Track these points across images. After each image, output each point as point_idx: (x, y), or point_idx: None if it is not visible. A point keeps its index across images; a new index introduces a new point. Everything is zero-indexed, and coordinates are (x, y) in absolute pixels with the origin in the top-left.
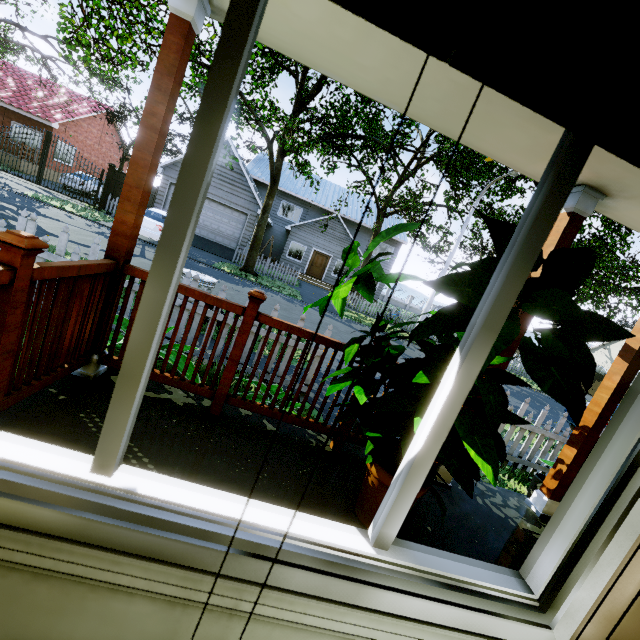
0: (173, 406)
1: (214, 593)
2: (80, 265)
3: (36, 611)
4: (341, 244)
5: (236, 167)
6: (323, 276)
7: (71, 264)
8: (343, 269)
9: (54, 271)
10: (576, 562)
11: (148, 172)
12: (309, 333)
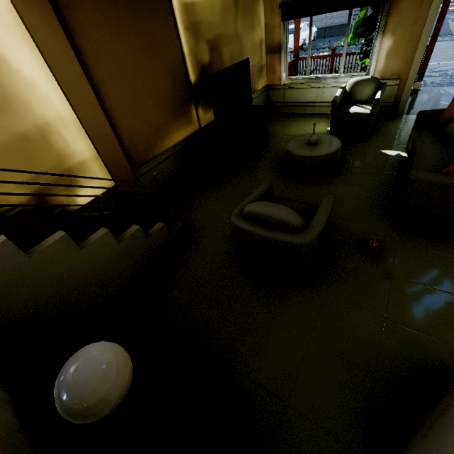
0: None
1: (321, 85)
2: (291, 61)
3: (304, 94)
4: None
5: None
6: None
7: (290, 62)
8: None
9: (288, 64)
10: (369, 64)
11: (298, 28)
12: (352, 53)
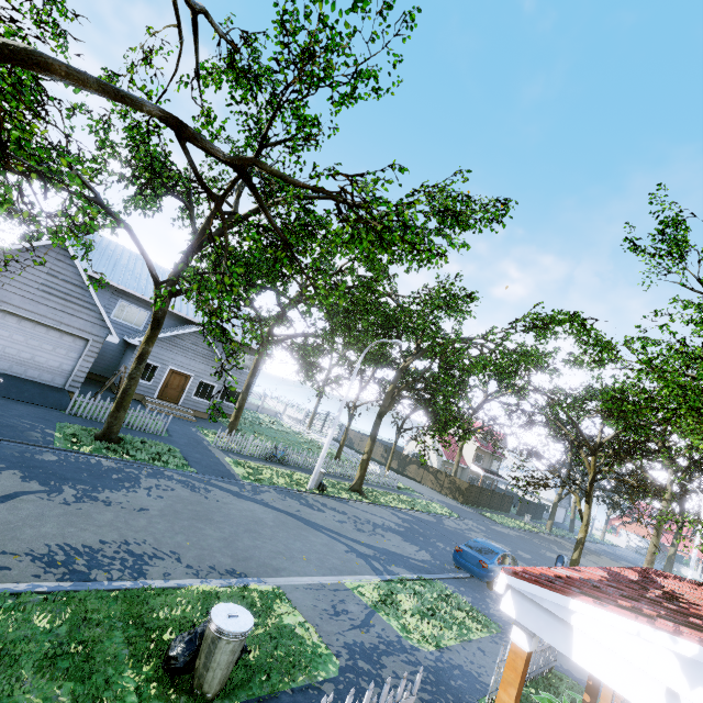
0: None
1: None
2: None
3: None
4: (205, 361)
5: (74, 277)
6: (181, 399)
7: None
8: (207, 390)
9: None
10: None
11: None
12: None
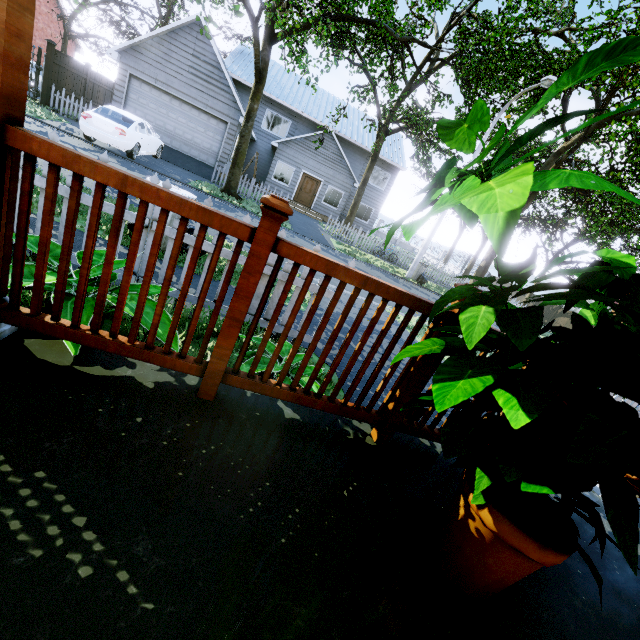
0: (136, 390)
1: None
2: None
3: None
4: (334, 167)
5: (211, 58)
6: (312, 204)
7: None
8: (335, 197)
9: None
10: None
11: None
12: (361, 277)
